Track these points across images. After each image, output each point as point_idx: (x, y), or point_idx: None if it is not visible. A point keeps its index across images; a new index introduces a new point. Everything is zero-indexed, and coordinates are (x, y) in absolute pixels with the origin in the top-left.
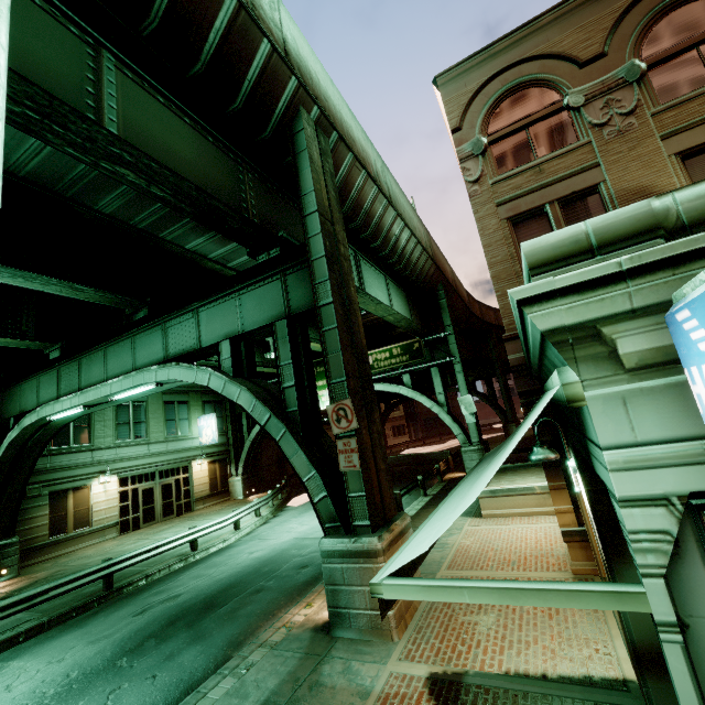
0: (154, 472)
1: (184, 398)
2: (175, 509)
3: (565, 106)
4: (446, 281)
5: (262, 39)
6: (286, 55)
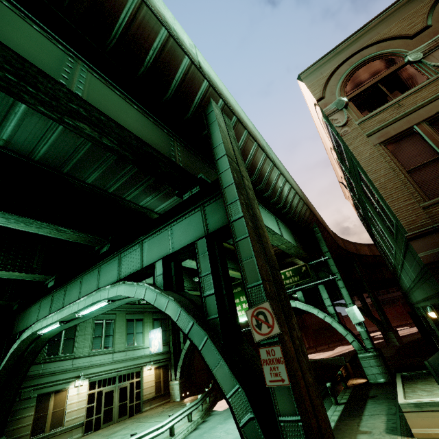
0: (115, 376)
1: (140, 316)
2: (128, 410)
3: (407, 62)
4: (318, 221)
5: (184, 56)
6: (200, 68)
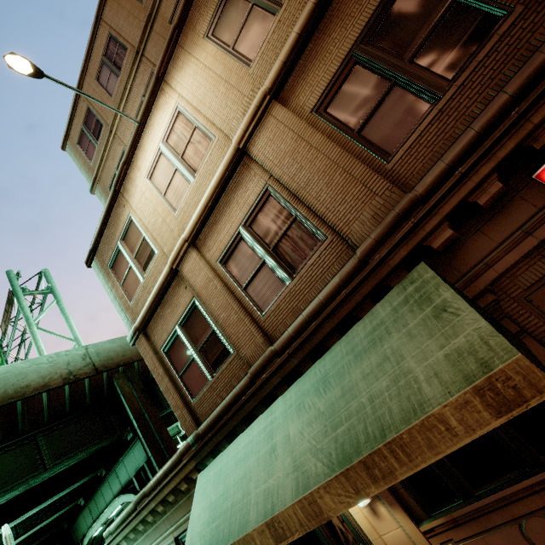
0: None
1: None
2: None
3: None
4: None
5: (84, 380)
6: (97, 370)
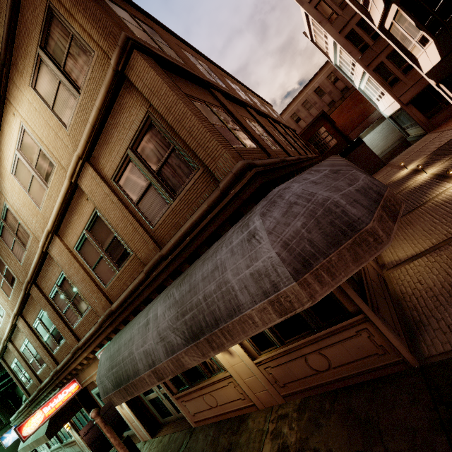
0: None
1: None
2: None
3: None
4: None
5: None
6: None
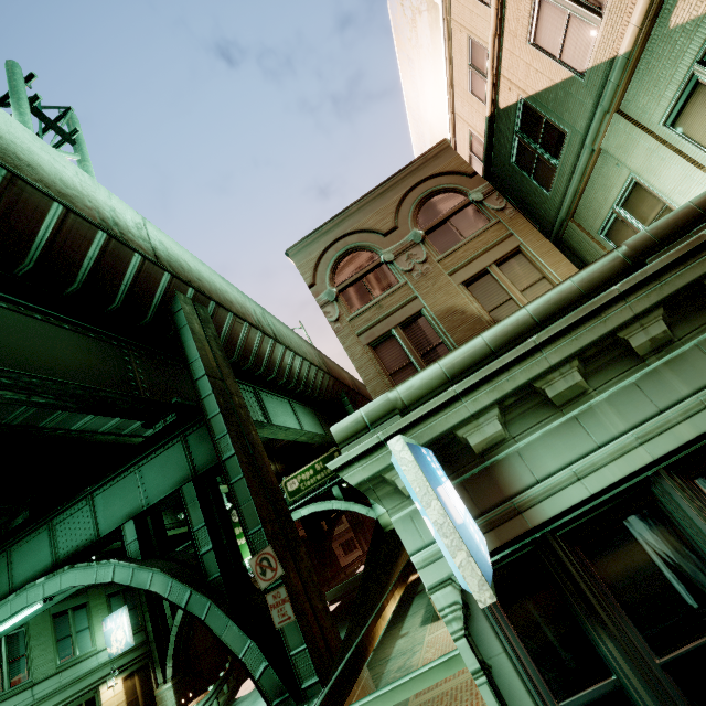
0: None
1: (81, 600)
2: None
3: (383, 261)
4: (347, 387)
5: (133, 254)
6: (157, 259)
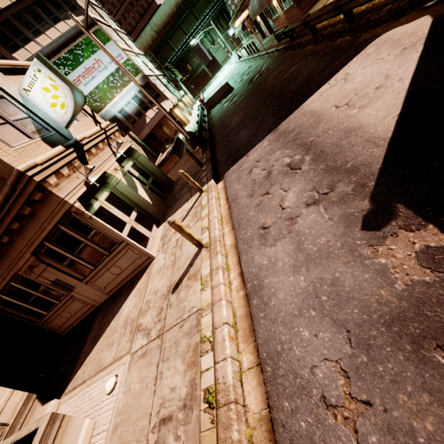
0: None
1: None
2: None
3: None
4: None
5: None
6: None
